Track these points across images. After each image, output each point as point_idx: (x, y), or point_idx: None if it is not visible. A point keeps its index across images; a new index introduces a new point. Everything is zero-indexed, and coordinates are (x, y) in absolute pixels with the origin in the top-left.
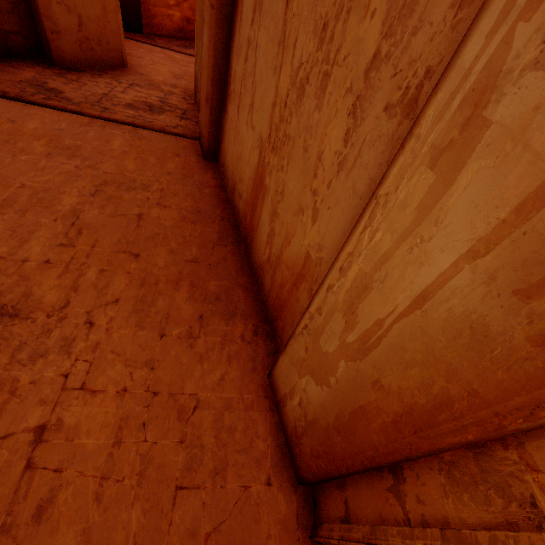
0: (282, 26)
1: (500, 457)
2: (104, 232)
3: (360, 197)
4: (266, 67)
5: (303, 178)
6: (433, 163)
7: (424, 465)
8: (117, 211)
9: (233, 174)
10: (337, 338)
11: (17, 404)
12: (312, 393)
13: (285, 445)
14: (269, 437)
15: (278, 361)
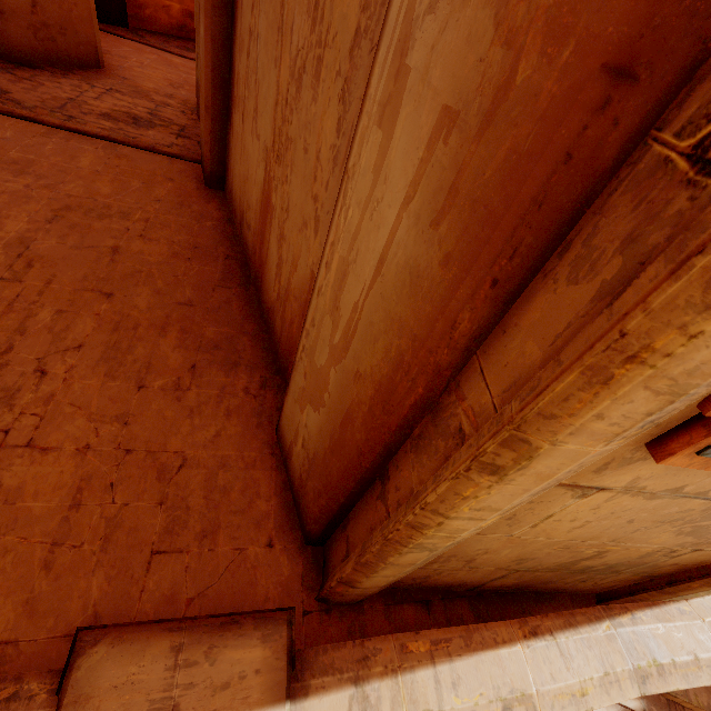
0: (280, 9)
1: (446, 406)
2: (64, 266)
3: None
4: (267, 60)
5: (305, 185)
6: (381, 121)
7: (402, 453)
8: (83, 242)
9: (241, 202)
10: (327, 345)
11: None
12: (311, 424)
13: (293, 505)
14: (274, 497)
15: (284, 406)
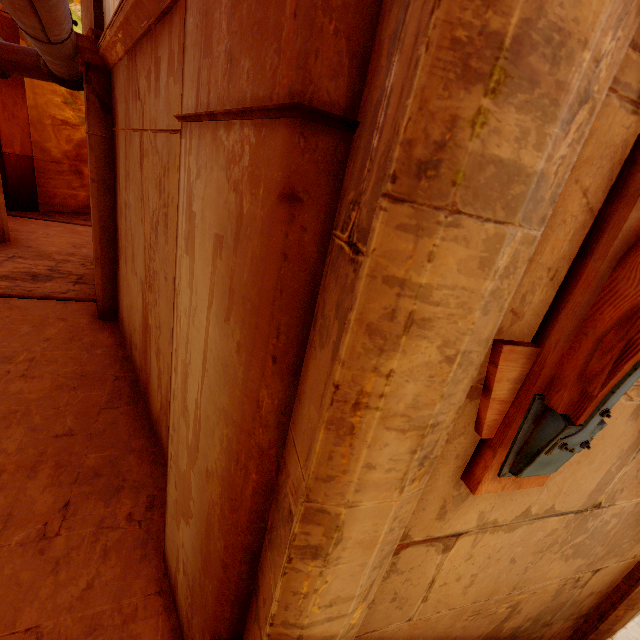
0: (141, 188)
1: (281, 486)
2: None
3: None
4: (137, 220)
5: (168, 305)
6: (187, 250)
7: (264, 552)
8: None
9: (129, 327)
10: (185, 447)
11: None
12: (186, 542)
13: None
14: None
15: (166, 526)
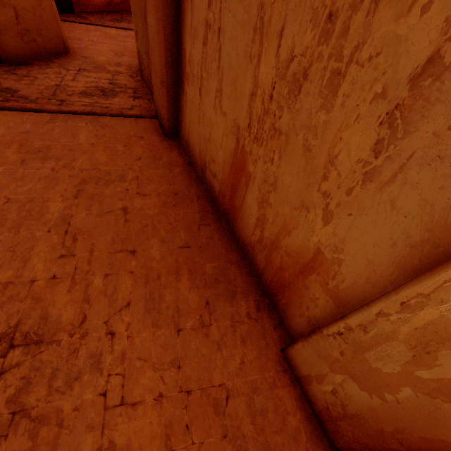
0: (257, 11)
1: None
2: (97, 233)
3: (405, 216)
4: (236, 54)
5: (306, 177)
6: None
7: None
8: (102, 209)
9: (202, 154)
10: (398, 364)
11: (68, 436)
12: (353, 393)
13: (313, 416)
14: (297, 411)
15: (296, 345)
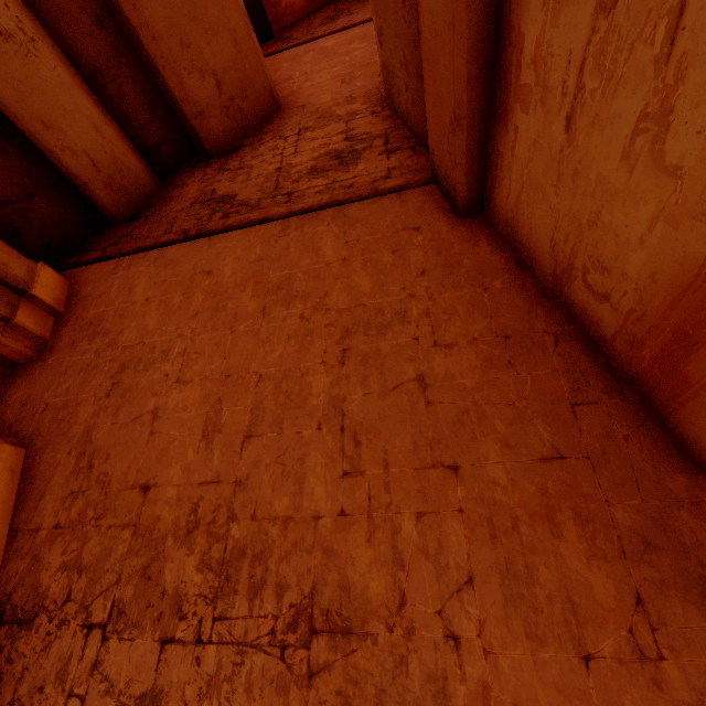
0: None
1: None
2: (386, 431)
3: None
4: None
5: None
6: None
7: None
8: (385, 382)
9: (559, 249)
10: None
11: None
12: None
13: None
14: None
15: None
